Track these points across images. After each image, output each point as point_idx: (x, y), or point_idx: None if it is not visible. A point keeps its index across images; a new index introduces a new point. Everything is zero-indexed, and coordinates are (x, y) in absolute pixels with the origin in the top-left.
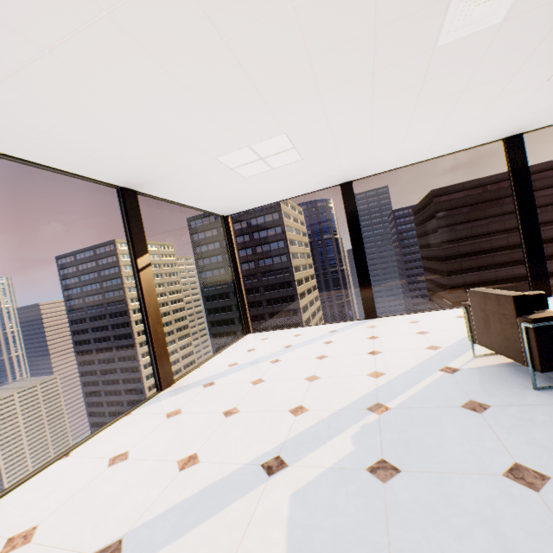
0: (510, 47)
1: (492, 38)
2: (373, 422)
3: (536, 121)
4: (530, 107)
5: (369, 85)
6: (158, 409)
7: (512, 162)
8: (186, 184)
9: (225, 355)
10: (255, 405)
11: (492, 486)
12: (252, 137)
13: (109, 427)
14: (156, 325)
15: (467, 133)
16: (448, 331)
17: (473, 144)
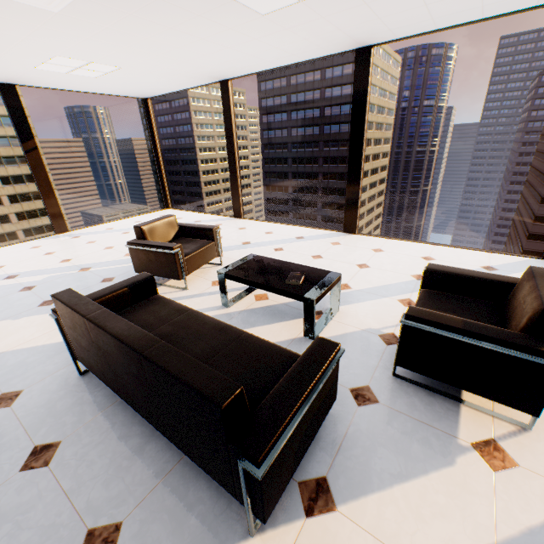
0: (137, 5)
1: (99, 3)
2: (68, 274)
3: (362, 37)
4: (309, 30)
5: (57, 31)
6: (37, 243)
7: (356, 83)
8: (49, 81)
9: (122, 221)
10: (62, 253)
11: (34, 302)
12: (35, 59)
13: (9, 246)
14: (48, 193)
15: (279, 48)
16: (228, 241)
17: (322, 54)
